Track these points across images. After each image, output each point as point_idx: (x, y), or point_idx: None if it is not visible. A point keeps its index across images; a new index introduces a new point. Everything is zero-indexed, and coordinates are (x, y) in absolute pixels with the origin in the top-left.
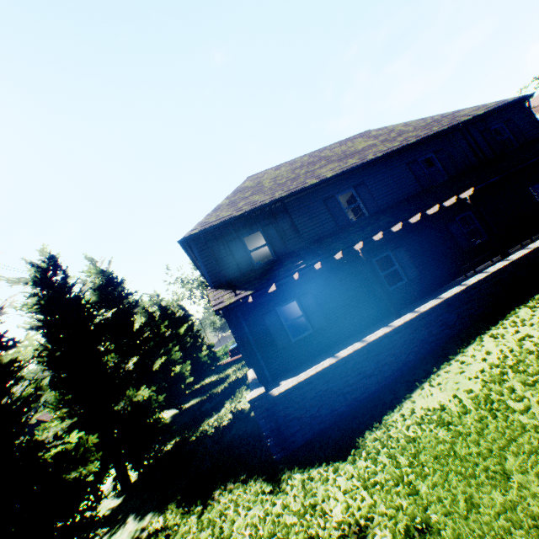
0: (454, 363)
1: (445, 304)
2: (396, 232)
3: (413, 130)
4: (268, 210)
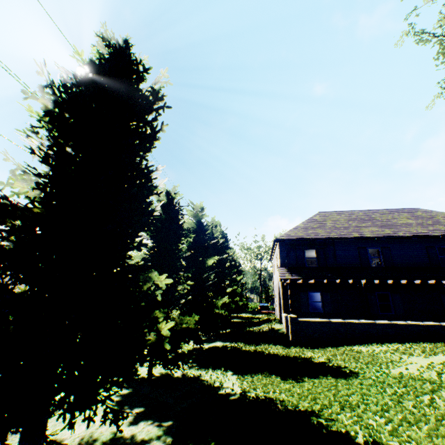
0: (378, 345)
1: (391, 325)
2: (388, 283)
3: None
4: (323, 241)
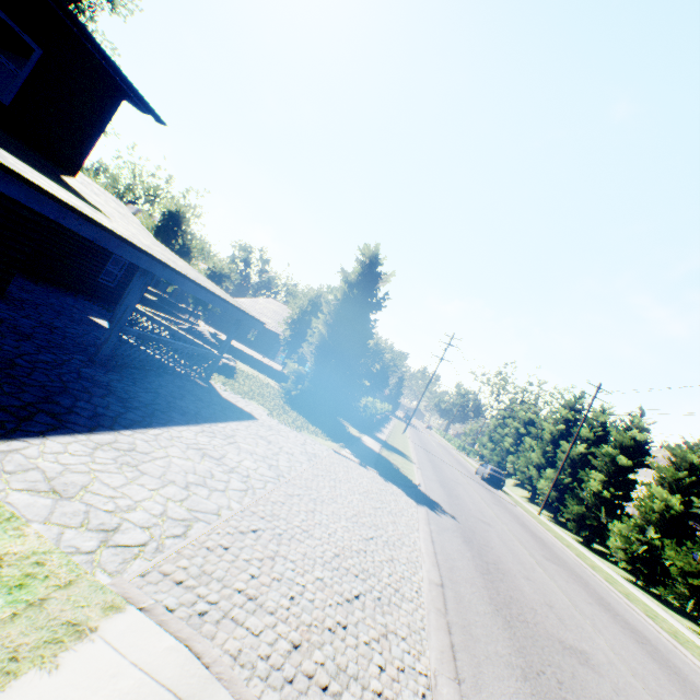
0: None
1: None
2: None
3: None
4: None
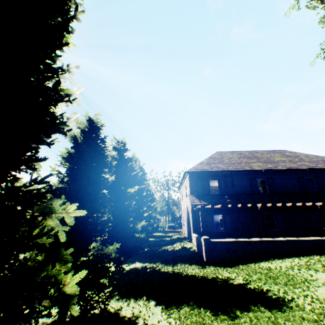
0: (280, 260)
1: (286, 241)
2: (277, 206)
3: (308, 161)
4: (223, 173)
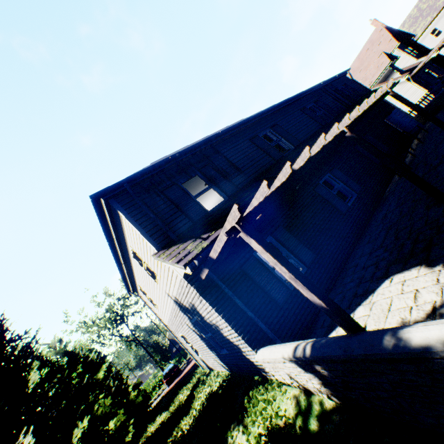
0: None
1: None
2: (362, 114)
3: None
4: (199, 154)
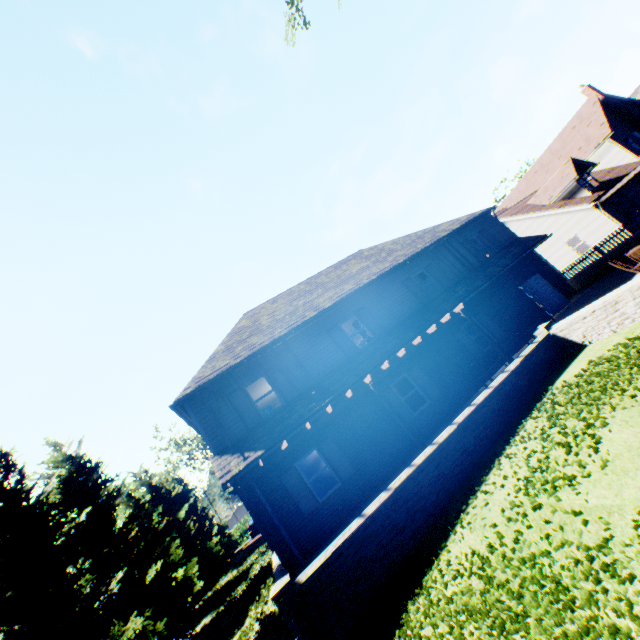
0: (480, 494)
1: (461, 429)
2: (402, 358)
3: (400, 248)
4: (269, 352)
